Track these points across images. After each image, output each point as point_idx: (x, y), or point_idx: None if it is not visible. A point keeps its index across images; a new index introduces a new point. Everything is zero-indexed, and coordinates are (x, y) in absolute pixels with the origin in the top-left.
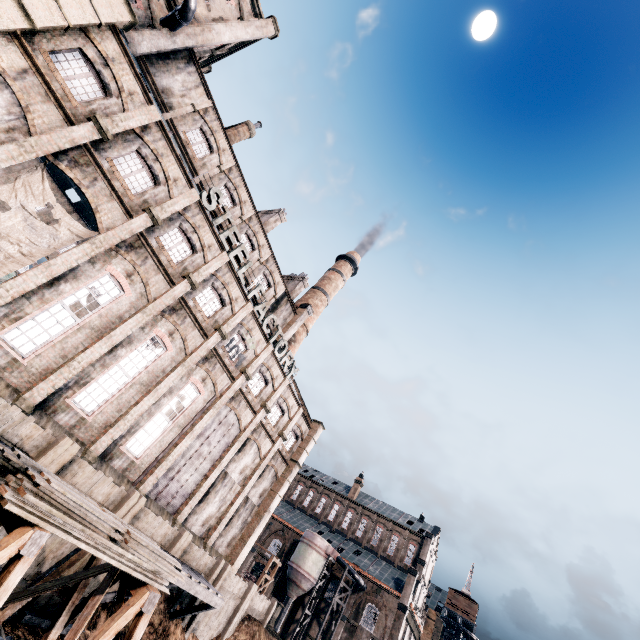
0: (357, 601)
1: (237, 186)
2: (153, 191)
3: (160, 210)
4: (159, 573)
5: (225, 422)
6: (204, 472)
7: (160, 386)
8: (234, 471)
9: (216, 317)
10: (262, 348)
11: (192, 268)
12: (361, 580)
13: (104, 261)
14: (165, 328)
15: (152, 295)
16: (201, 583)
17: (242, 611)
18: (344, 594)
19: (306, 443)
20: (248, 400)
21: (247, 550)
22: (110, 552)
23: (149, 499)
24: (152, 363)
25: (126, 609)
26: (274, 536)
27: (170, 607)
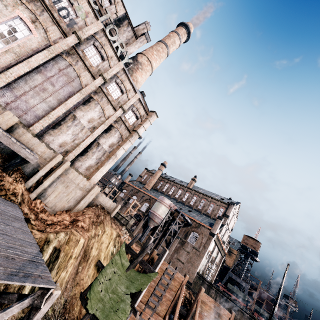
0: (186, 230)
1: None
2: None
3: None
4: None
5: (65, 73)
6: (52, 106)
7: None
8: (82, 118)
9: None
10: (92, 22)
11: None
12: (188, 219)
13: None
14: None
15: None
16: None
17: (88, 199)
18: (178, 225)
19: (143, 122)
20: (84, 62)
21: (100, 175)
22: None
23: None
24: None
25: None
26: (145, 202)
27: (4, 165)
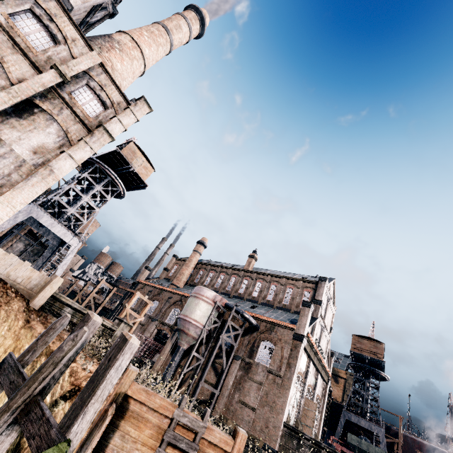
0: (251, 341)
1: None
2: None
3: None
4: None
5: None
6: None
7: None
8: None
9: None
10: None
11: None
12: (251, 318)
13: None
14: None
15: None
16: None
17: None
18: (233, 333)
19: (120, 113)
20: None
21: (6, 211)
22: None
23: None
24: None
25: None
26: (173, 306)
27: None
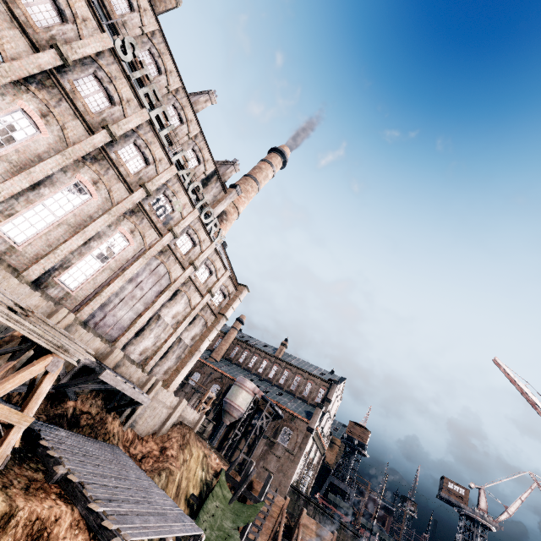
0: (276, 426)
1: (161, 53)
2: (60, 28)
3: (69, 49)
4: (67, 349)
5: (156, 272)
6: (138, 312)
7: (87, 229)
8: (167, 315)
9: (140, 174)
10: (188, 212)
11: (112, 121)
12: (279, 411)
13: (14, 95)
14: (88, 176)
15: (71, 140)
16: (127, 383)
17: (174, 417)
18: (266, 420)
19: (233, 301)
20: (176, 256)
21: (181, 378)
22: (8, 317)
23: (87, 326)
24: (78, 207)
25: (31, 367)
26: (214, 382)
27: (107, 404)
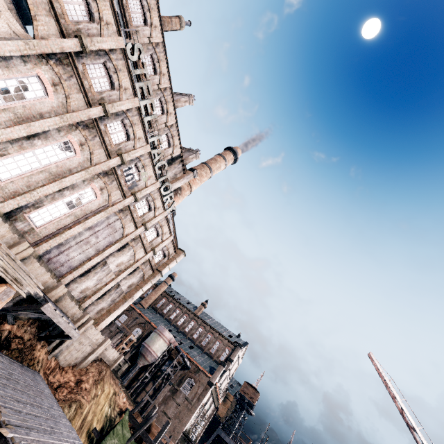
0: (182, 375)
1: (160, 59)
2: (87, 24)
3: (90, 42)
4: (20, 281)
5: (112, 226)
6: (89, 256)
7: (65, 180)
8: (112, 263)
9: (120, 146)
10: (152, 183)
11: (108, 100)
12: (188, 362)
13: (35, 64)
14: (77, 138)
15: (71, 108)
16: (64, 317)
17: (96, 354)
18: (174, 369)
19: (170, 261)
20: (133, 216)
21: (111, 319)
22: None
23: (41, 260)
24: (62, 161)
25: None
26: (138, 326)
27: (40, 333)
